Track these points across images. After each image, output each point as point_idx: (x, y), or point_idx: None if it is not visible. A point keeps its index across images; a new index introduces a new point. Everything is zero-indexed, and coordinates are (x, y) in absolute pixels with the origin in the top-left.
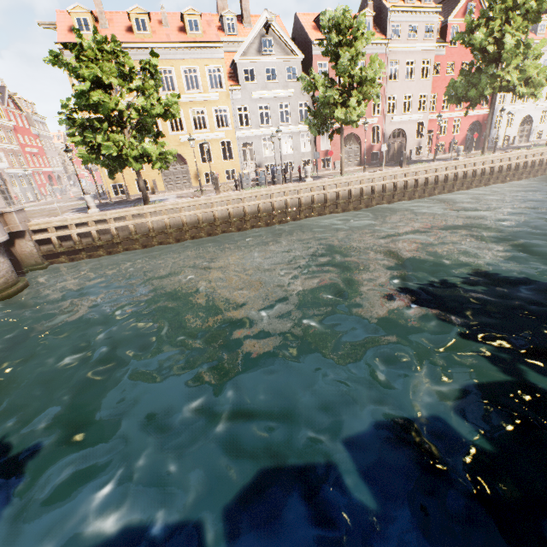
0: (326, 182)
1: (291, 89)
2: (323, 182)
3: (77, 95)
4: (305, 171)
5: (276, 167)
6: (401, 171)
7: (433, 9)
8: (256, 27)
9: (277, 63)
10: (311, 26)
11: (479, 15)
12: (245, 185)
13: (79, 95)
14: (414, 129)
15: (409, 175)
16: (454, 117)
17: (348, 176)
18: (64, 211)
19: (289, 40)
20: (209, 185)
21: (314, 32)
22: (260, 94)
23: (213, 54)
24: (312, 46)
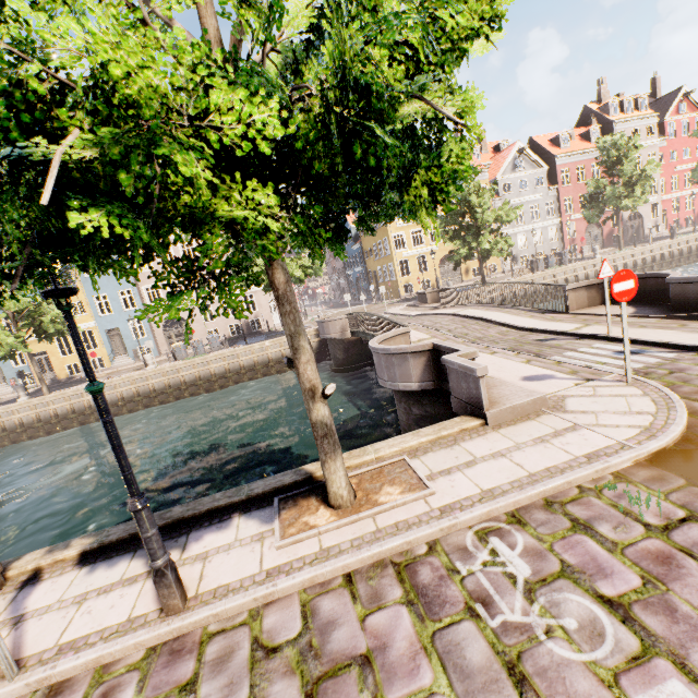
0: (616, 256)
1: (538, 193)
2: (613, 256)
3: (450, 215)
4: (594, 250)
5: (564, 251)
6: (674, 241)
7: (652, 115)
8: (512, 153)
9: (527, 176)
10: (547, 144)
11: (690, 110)
12: (540, 268)
13: (451, 215)
14: (648, 211)
15: (681, 244)
16: (684, 195)
17: (632, 249)
18: (390, 305)
19: (536, 158)
20: (476, 279)
21: (553, 148)
22: (515, 201)
23: (480, 177)
24: (555, 159)
